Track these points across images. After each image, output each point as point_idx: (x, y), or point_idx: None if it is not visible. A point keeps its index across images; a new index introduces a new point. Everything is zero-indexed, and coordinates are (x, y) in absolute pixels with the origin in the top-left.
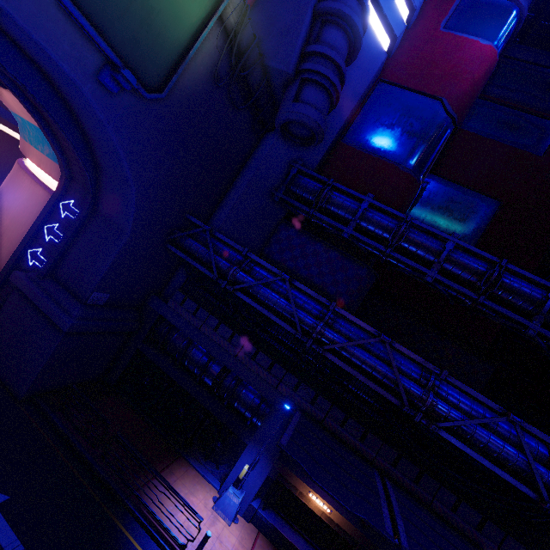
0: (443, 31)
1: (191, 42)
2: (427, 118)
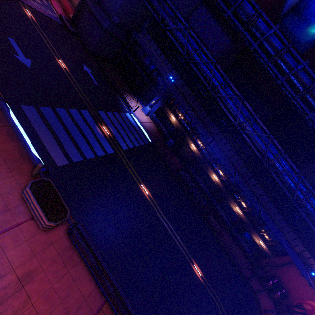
0: None
1: None
2: None
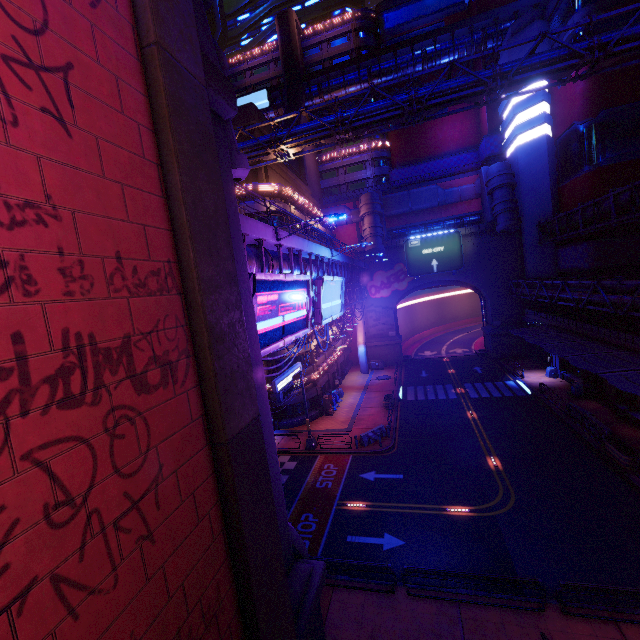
0: (559, 88)
1: (461, 251)
2: (576, 137)
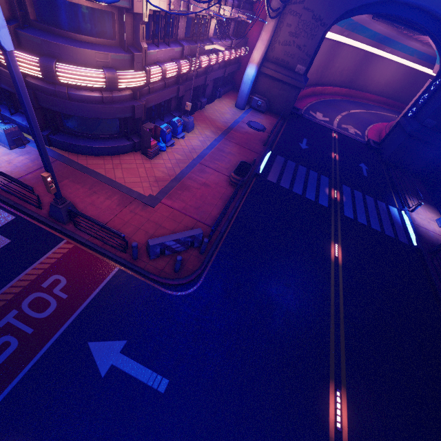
0: None
1: None
2: None
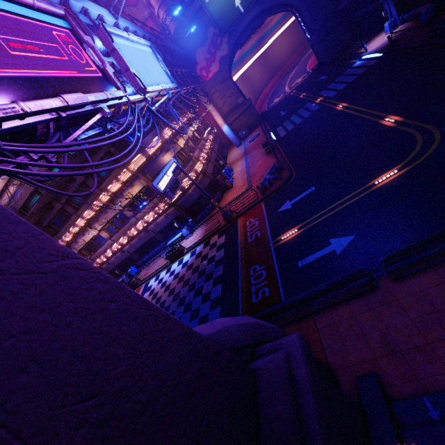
0: None
1: None
2: None
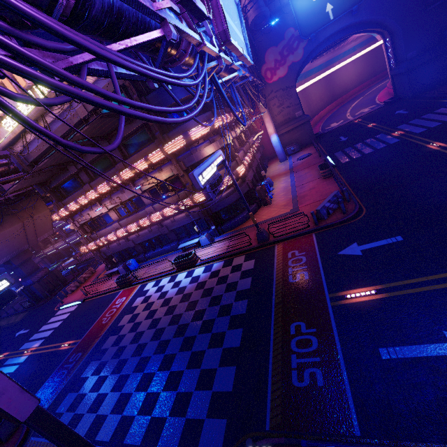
0: None
1: None
2: None
